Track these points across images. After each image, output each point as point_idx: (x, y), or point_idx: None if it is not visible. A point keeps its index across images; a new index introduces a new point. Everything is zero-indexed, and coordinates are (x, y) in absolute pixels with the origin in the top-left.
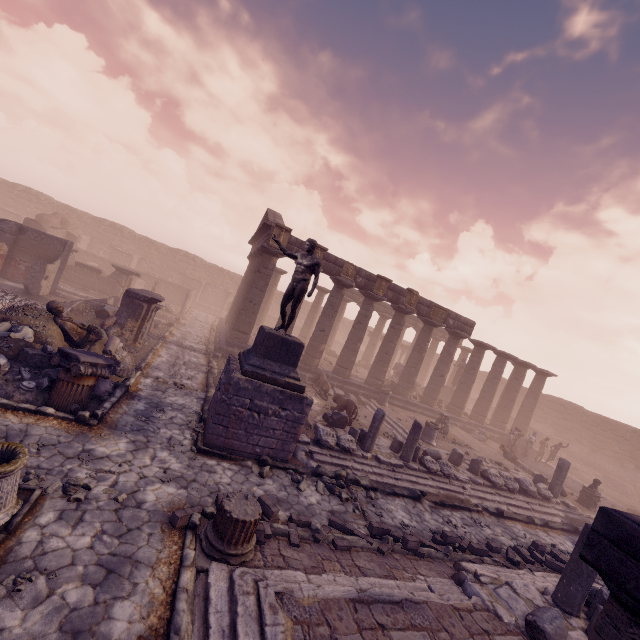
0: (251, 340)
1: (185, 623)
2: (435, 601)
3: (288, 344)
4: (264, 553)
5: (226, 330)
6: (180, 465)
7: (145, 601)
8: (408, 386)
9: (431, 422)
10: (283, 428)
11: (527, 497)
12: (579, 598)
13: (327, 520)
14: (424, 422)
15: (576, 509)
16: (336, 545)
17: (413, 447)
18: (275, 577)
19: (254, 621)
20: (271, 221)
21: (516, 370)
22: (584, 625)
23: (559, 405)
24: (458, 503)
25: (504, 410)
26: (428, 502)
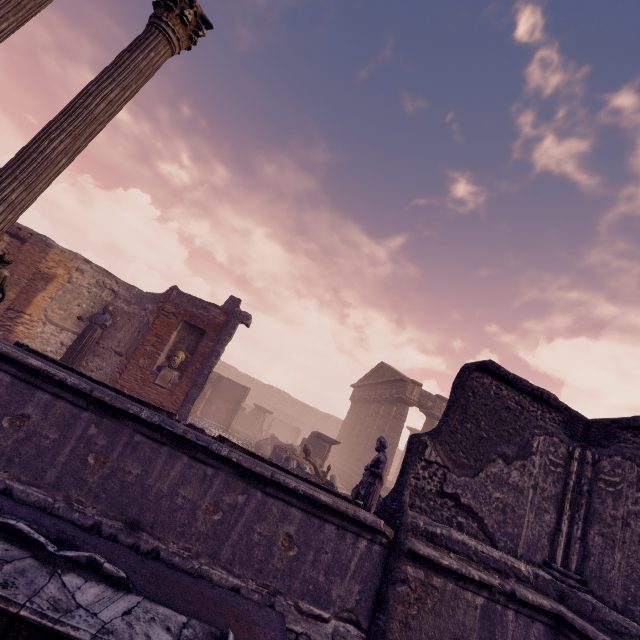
0: None
1: None
2: None
3: None
4: None
5: (354, 469)
6: None
7: None
8: None
9: None
10: None
11: None
12: None
13: None
14: None
15: None
16: None
17: None
18: None
19: None
20: (406, 377)
21: None
22: None
23: None
24: None
25: None
26: None
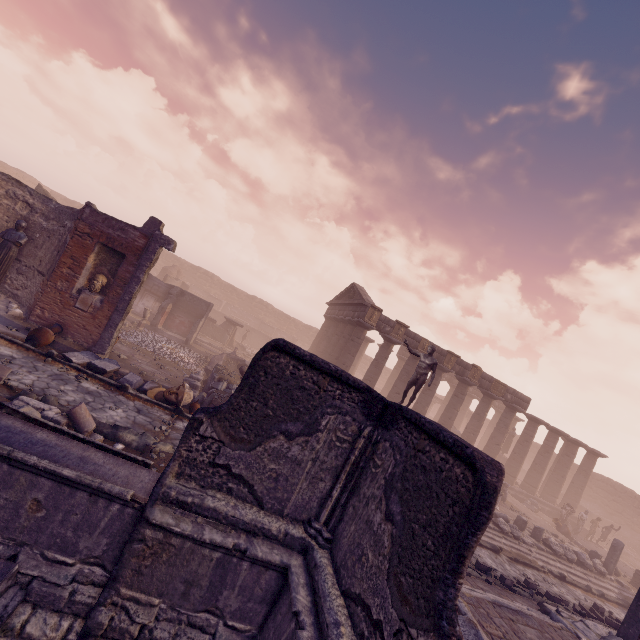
0: None
1: None
2: (536, 617)
3: None
4: None
5: None
6: None
7: None
8: None
9: None
10: None
11: (584, 569)
12: (636, 638)
13: None
14: None
15: (629, 589)
16: None
17: None
18: None
19: None
20: (367, 302)
21: (567, 447)
22: None
23: (609, 486)
24: (528, 562)
25: (555, 484)
26: (505, 556)
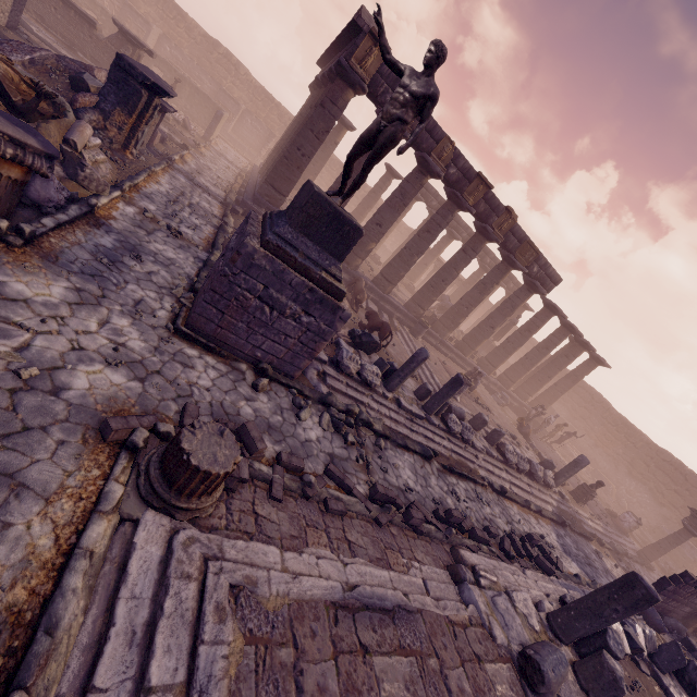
0: (285, 206)
1: (70, 615)
2: (431, 610)
3: (341, 222)
4: (231, 507)
5: (257, 181)
6: (143, 344)
7: (15, 558)
8: (451, 326)
9: (465, 376)
10: (299, 338)
11: (531, 480)
12: (581, 633)
13: (324, 466)
14: (452, 370)
15: (568, 501)
16: (328, 507)
17: (443, 402)
18: (237, 552)
19: (186, 628)
20: (364, 20)
21: (572, 348)
22: (571, 656)
23: (588, 394)
24: (467, 473)
25: (536, 383)
26: (437, 464)
